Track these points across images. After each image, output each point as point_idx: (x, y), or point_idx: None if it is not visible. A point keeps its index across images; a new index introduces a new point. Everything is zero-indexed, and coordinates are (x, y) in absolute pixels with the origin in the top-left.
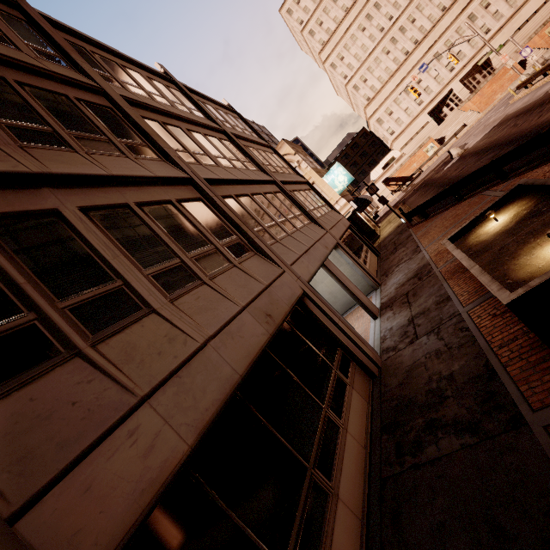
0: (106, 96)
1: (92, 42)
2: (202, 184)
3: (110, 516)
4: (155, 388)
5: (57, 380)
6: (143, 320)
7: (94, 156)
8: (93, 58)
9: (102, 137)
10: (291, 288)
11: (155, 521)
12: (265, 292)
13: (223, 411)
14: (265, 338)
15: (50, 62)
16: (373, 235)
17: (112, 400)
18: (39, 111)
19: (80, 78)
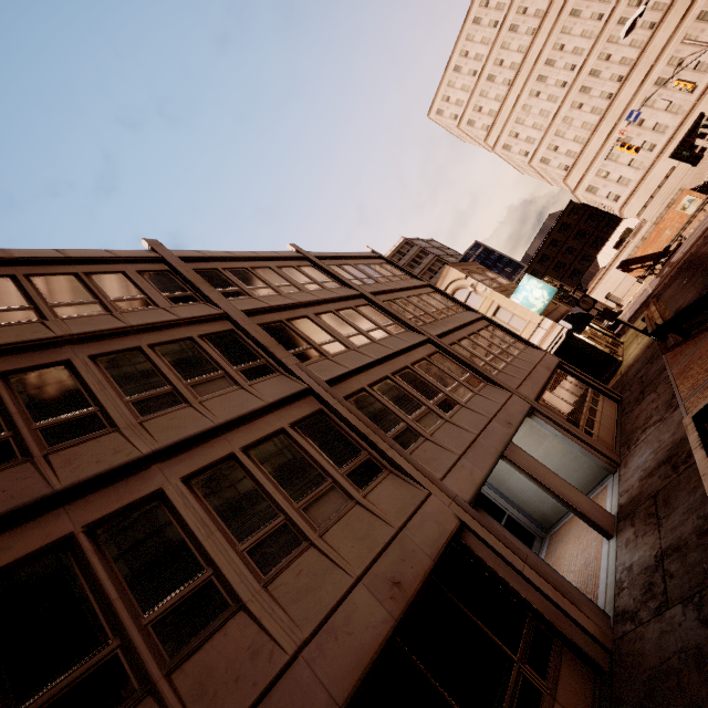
0: (228, 319)
1: (224, 259)
2: (322, 391)
3: None
4: None
5: None
6: (228, 623)
7: (206, 403)
8: (223, 276)
9: (219, 372)
10: (439, 521)
11: None
12: (395, 541)
13: None
14: (386, 628)
15: (182, 305)
16: (610, 362)
17: None
18: (164, 370)
19: (205, 312)
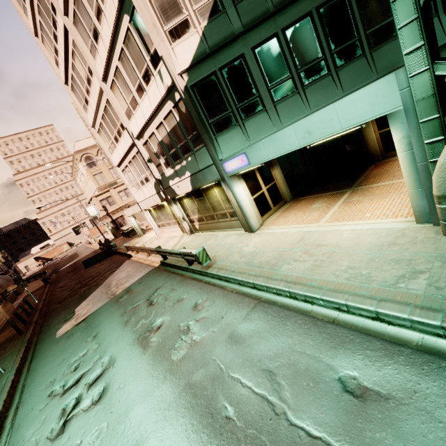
0: None
1: None
2: None
3: None
4: None
5: None
6: None
7: None
8: None
9: None
10: None
11: None
12: None
13: None
14: None
15: None
16: (5, 290)
17: None
18: None
19: None
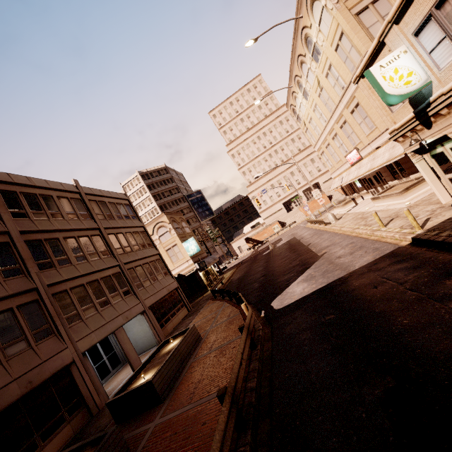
0: (9, 235)
1: (24, 185)
2: (43, 290)
3: None
4: None
5: None
6: None
7: None
8: (18, 198)
9: None
10: (64, 359)
11: None
12: (39, 366)
13: None
14: (17, 397)
15: None
16: (205, 289)
17: None
18: None
19: None
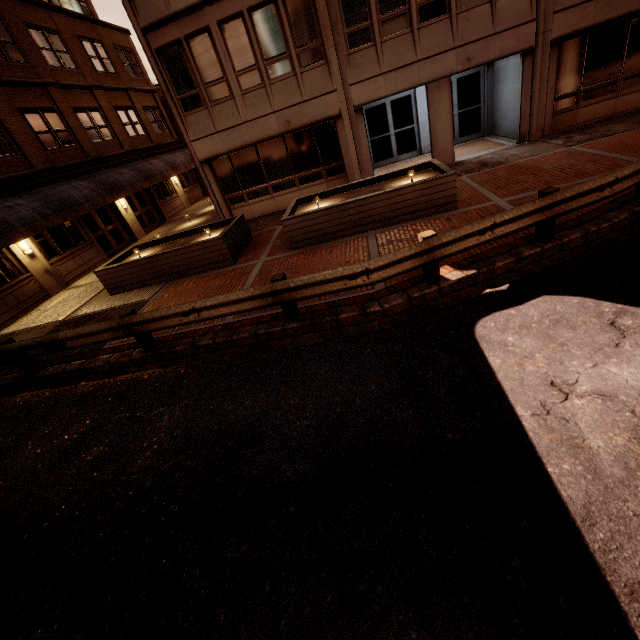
0: None
1: None
2: None
3: (205, 152)
4: (221, 131)
5: (202, 114)
6: (229, 101)
7: None
8: None
9: None
10: (328, 108)
11: (218, 160)
12: (298, 106)
13: (247, 148)
14: (276, 133)
15: None
16: None
17: (211, 128)
18: None
19: None
